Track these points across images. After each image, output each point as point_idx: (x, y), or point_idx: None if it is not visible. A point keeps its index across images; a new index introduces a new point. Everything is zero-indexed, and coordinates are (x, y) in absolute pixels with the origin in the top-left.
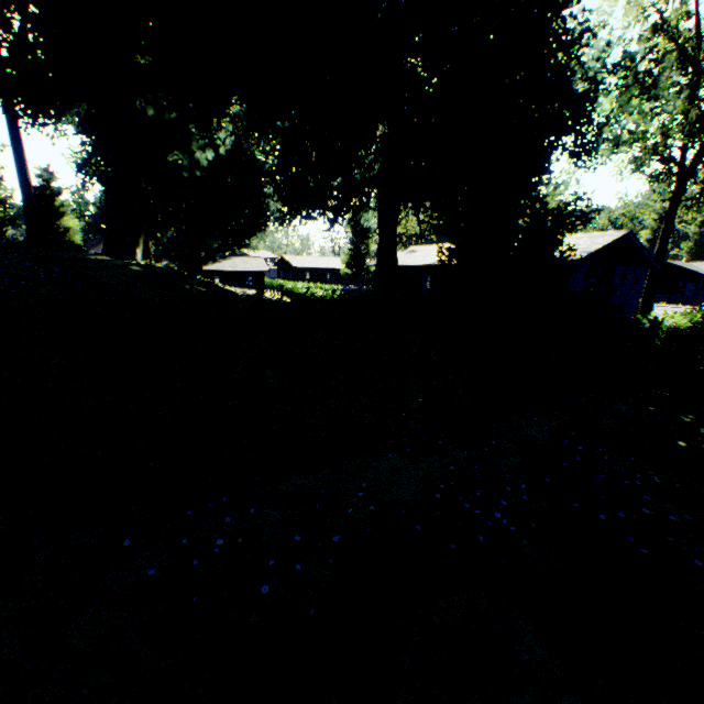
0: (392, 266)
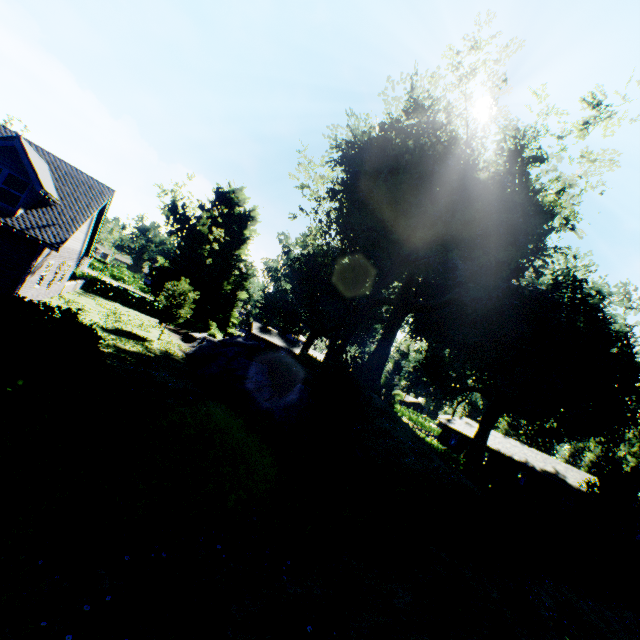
0: (483, 446)
